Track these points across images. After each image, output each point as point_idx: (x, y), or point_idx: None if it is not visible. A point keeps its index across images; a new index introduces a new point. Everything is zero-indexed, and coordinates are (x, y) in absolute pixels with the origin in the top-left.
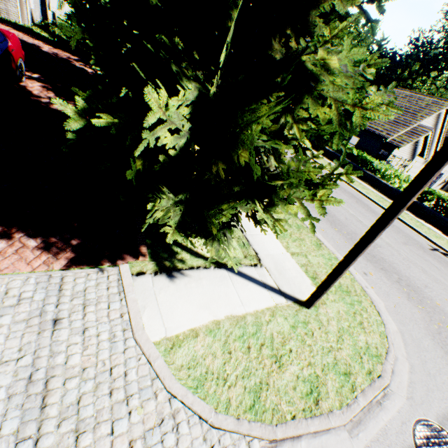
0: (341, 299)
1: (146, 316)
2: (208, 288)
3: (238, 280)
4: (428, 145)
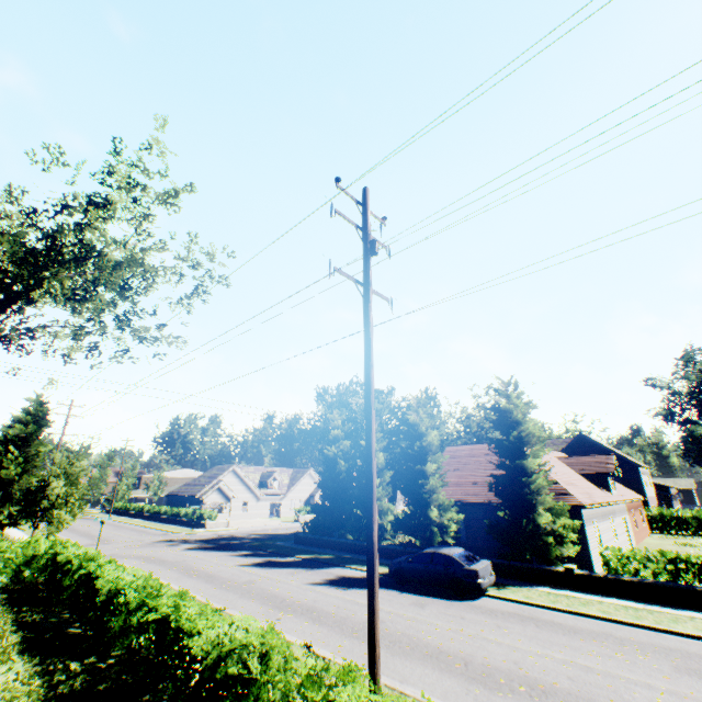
0: None
1: None
2: None
3: None
4: (230, 489)
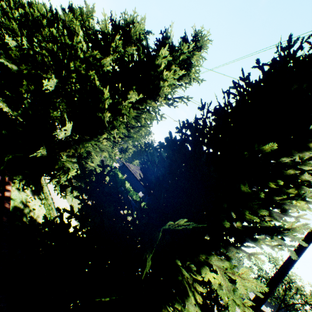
0: None
1: None
2: None
3: None
4: None
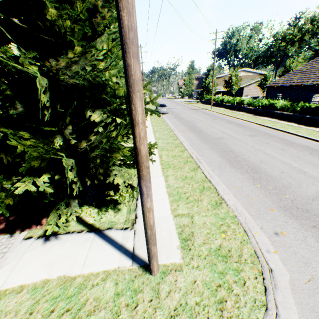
0: (208, 266)
1: (3, 270)
2: (66, 249)
3: (98, 242)
4: None
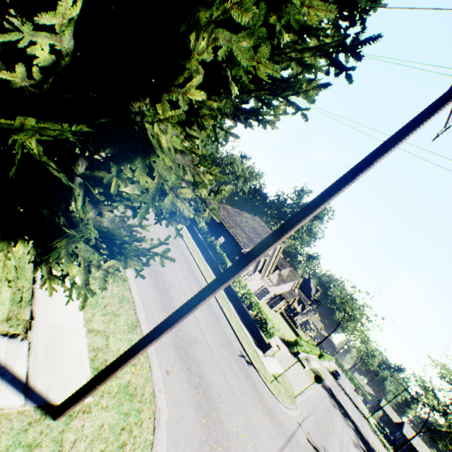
0: (117, 406)
1: None
2: None
3: None
4: (265, 266)
